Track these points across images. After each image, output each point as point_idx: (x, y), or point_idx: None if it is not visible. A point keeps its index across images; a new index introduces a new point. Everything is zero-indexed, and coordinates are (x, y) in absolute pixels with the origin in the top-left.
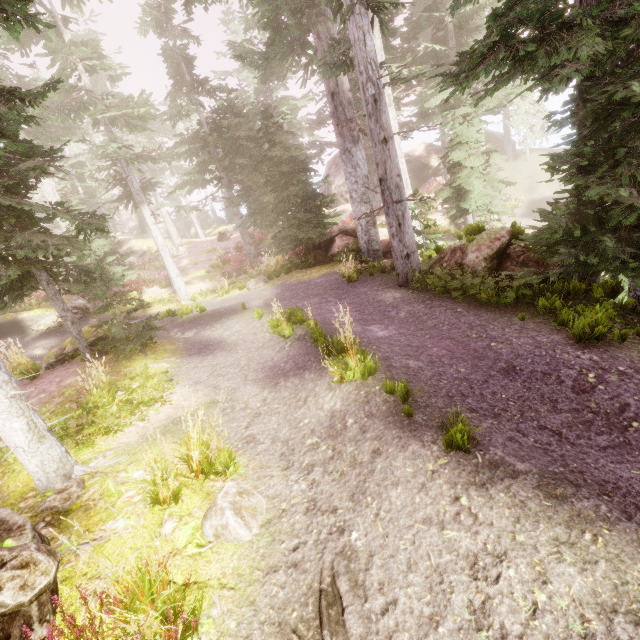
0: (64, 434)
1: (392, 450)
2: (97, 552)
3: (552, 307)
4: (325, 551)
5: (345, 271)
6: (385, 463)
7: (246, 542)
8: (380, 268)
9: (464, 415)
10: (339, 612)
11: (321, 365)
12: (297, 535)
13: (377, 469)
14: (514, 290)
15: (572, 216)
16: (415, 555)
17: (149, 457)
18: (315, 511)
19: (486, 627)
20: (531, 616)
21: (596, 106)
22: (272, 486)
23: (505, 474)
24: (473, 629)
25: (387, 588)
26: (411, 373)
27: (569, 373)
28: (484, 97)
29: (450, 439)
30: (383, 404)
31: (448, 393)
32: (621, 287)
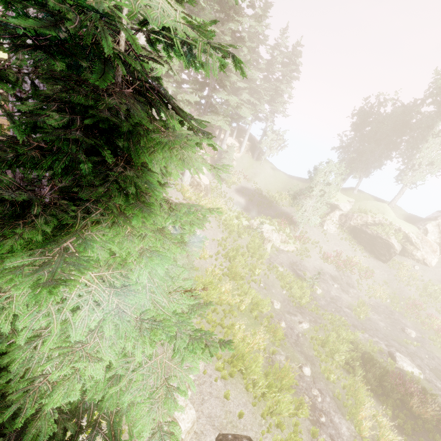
0: None
1: None
2: None
3: None
4: None
5: None
6: None
7: None
8: None
9: None
10: None
11: None
12: None
13: None
14: None
15: None
16: None
17: None
18: None
19: None
20: None
21: None
22: None
23: None
24: None
25: None
26: None
27: None
28: None
29: None
30: None
31: None
32: None
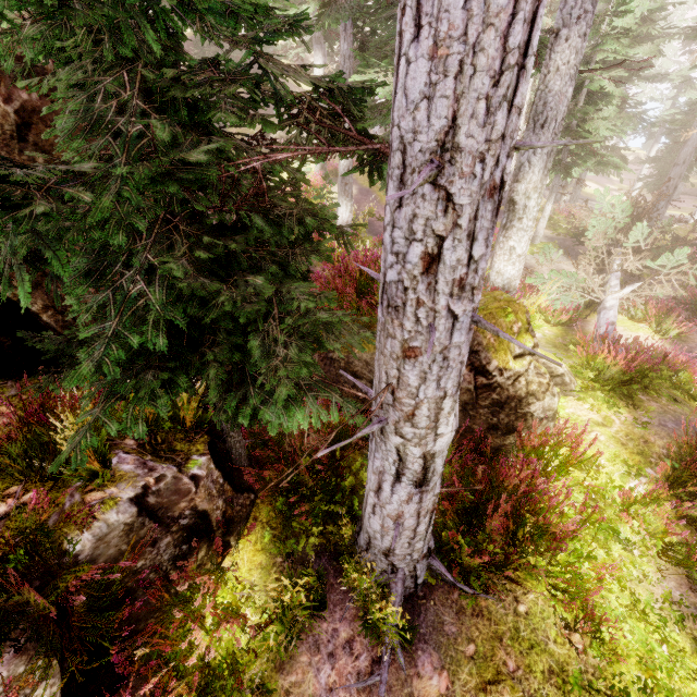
0: None
1: None
2: None
3: None
4: None
5: None
6: None
7: None
8: None
9: None
10: None
11: None
12: None
13: None
14: None
15: None
16: None
17: None
18: None
19: None
20: None
21: None
22: None
23: None
24: None
25: None
26: None
27: None
28: None
29: None
30: None
31: None
32: None
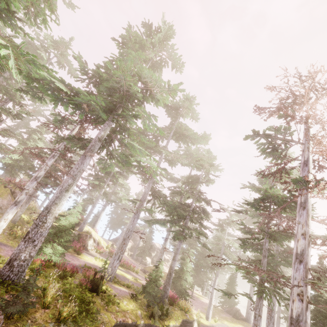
0: None
1: None
2: None
3: None
4: None
5: None
6: None
7: None
8: None
9: None
10: None
11: None
12: None
13: None
14: None
15: None
16: None
17: None
18: None
19: None
20: None
21: None
22: None
23: None
24: None
25: None
26: None
27: None
28: None
29: None
30: None
31: None
32: None
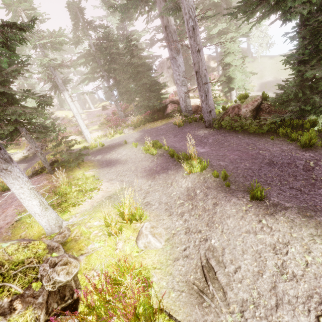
0: (52, 207)
1: (223, 202)
2: (89, 258)
3: (286, 133)
4: (200, 249)
5: (176, 121)
6: (221, 208)
7: (160, 248)
8: (194, 119)
9: (254, 184)
10: (213, 274)
11: (176, 167)
12: (184, 244)
13: (217, 211)
14: (266, 125)
15: (297, 86)
16: (245, 247)
17: (99, 215)
18: (190, 232)
19: (285, 273)
20: (306, 266)
21: (311, 28)
22: (165, 223)
23: (281, 208)
24: (279, 274)
25: (234, 262)
26: (222, 167)
27: (300, 162)
28: (255, 24)
29: (253, 195)
30: (213, 182)
31: (243, 175)
32: (317, 122)
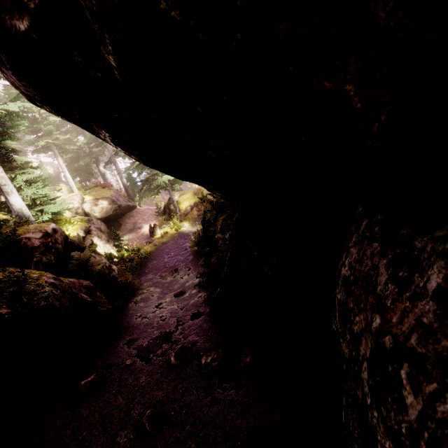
0: None
1: None
2: None
3: None
4: None
5: None
6: None
7: None
8: None
9: None
10: None
11: None
12: None
13: None
14: None
15: None
16: None
17: None
18: None
19: None
20: None
21: None
22: None
23: None
24: None
25: None
26: None
27: None
28: None
29: None
30: None
31: None
32: None
